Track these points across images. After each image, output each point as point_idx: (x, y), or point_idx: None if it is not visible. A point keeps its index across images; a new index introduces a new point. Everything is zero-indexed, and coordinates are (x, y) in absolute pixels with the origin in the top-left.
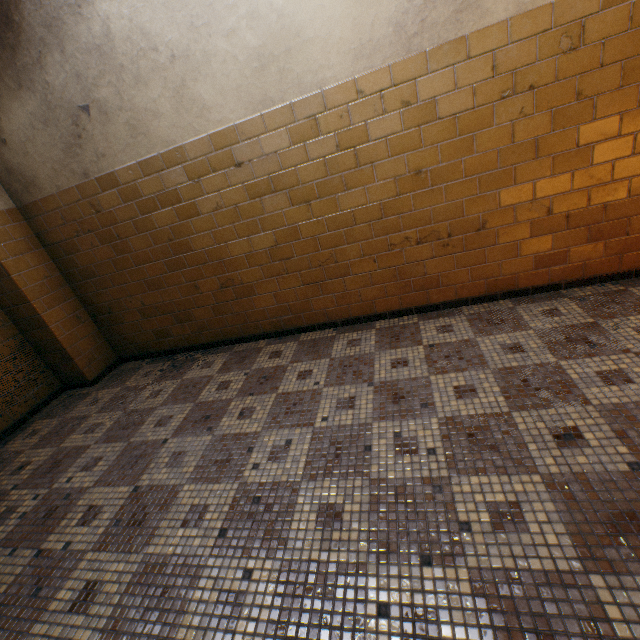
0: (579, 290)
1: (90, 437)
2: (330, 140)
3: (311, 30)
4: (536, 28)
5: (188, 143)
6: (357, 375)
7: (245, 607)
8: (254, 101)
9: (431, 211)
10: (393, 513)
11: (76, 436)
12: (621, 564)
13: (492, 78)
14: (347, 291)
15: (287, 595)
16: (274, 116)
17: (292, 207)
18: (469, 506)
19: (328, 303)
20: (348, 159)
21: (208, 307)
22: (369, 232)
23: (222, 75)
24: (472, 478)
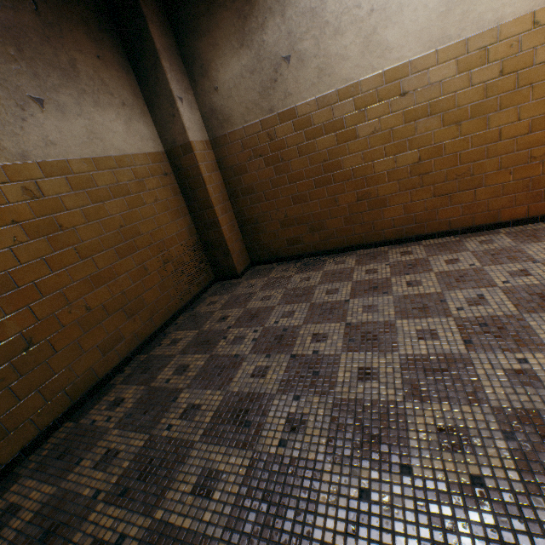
0: None
1: (269, 302)
2: (494, 67)
3: None
4: None
5: (364, 79)
6: (512, 258)
7: (540, 376)
8: (432, 40)
9: None
10: None
11: (255, 302)
12: None
13: None
14: (475, 202)
15: None
16: (447, 51)
17: (442, 128)
18: None
19: (453, 213)
20: (507, 82)
21: (340, 218)
22: (511, 147)
23: (409, 21)
24: None
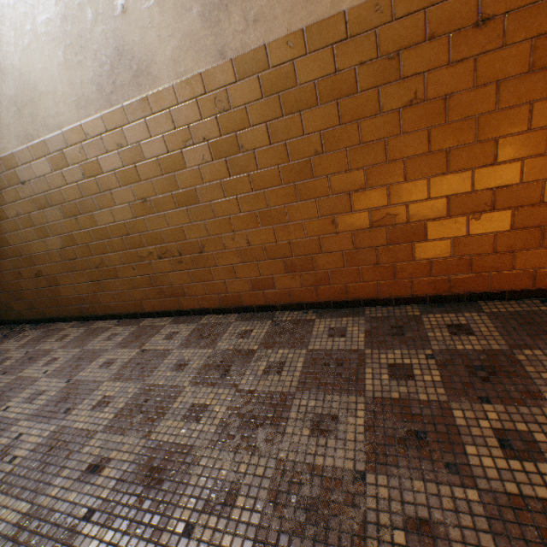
0: (287, 314)
1: None
2: (78, 169)
3: (43, 85)
4: (195, 92)
5: None
6: (74, 369)
7: None
8: (21, 136)
9: (162, 232)
10: None
11: None
12: None
13: (175, 130)
14: (121, 290)
15: None
16: (36, 148)
17: (66, 219)
18: None
19: (111, 298)
20: (94, 185)
21: (32, 290)
22: (124, 244)
23: None
24: None
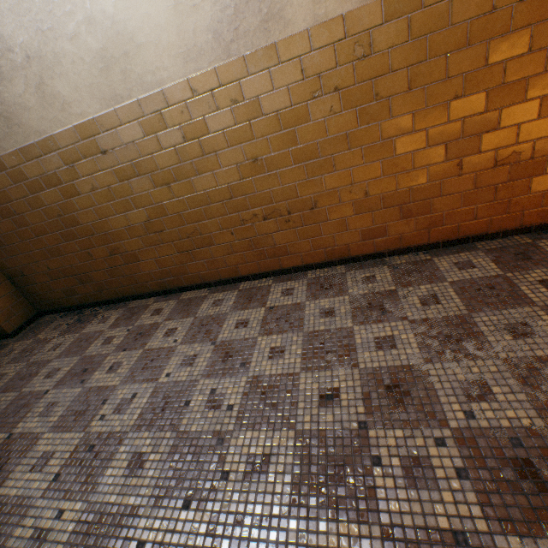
0: (398, 258)
1: None
2: (177, 132)
3: (143, 35)
4: (333, 37)
5: (57, 133)
6: (207, 334)
7: (48, 543)
8: (106, 97)
9: (271, 193)
10: (181, 462)
11: None
12: (315, 510)
13: (303, 80)
14: (214, 258)
15: (81, 533)
16: (126, 111)
17: (156, 188)
18: (235, 457)
19: (201, 267)
20: (195, 148)
21: (103, 271)
22: (223, 210)
23: (74, 74)
24: (248, 432)
